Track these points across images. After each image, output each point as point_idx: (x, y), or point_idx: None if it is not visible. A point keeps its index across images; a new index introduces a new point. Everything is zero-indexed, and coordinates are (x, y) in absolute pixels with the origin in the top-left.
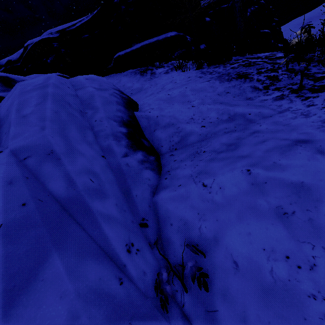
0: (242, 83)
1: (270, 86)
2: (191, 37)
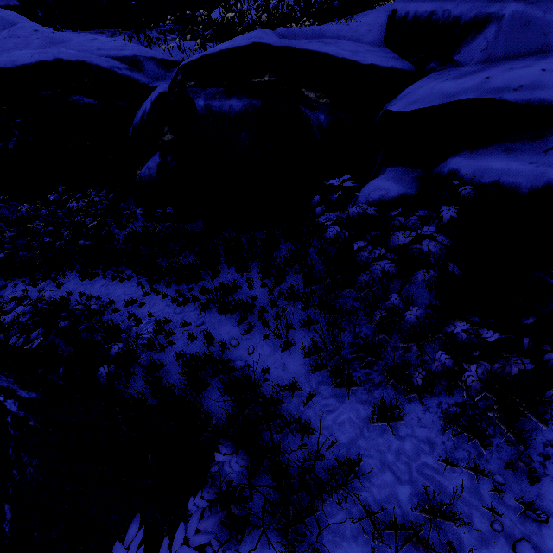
0: (102, 35)
1: (114, 36)
2: (42, 12)
